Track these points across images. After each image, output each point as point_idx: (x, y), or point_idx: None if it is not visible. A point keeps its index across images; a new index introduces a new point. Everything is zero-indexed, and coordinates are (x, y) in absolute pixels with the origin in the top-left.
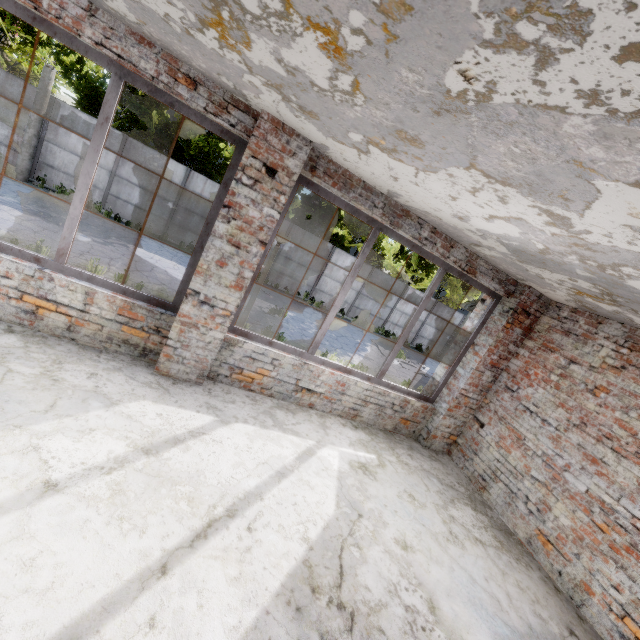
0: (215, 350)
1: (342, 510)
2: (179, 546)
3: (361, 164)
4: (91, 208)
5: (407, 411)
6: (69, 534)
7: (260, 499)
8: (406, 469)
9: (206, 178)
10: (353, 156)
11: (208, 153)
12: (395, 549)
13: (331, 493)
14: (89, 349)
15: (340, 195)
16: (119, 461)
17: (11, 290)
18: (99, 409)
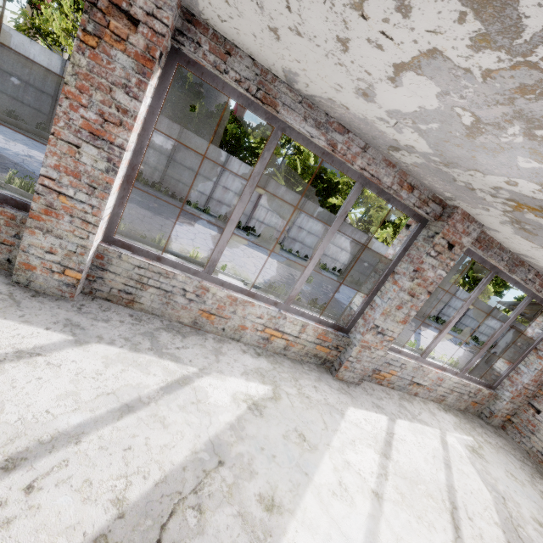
0: (375, 362)
1: (493, 494)
2: (454, 537)
3: (524, 246)
4: (153, 187)
5: (477, 396)
6: (411, 533)
7: (455, 490)
8: (493, 448)
9: (241, 162)
10: (525, 244)
11: (238, 138)
12: (537, 526)
13: (478, 479)
14: (295, 362)
15: (481, 254)
16: (382, 467)
17: (259, 325)
18: (341, 421)
